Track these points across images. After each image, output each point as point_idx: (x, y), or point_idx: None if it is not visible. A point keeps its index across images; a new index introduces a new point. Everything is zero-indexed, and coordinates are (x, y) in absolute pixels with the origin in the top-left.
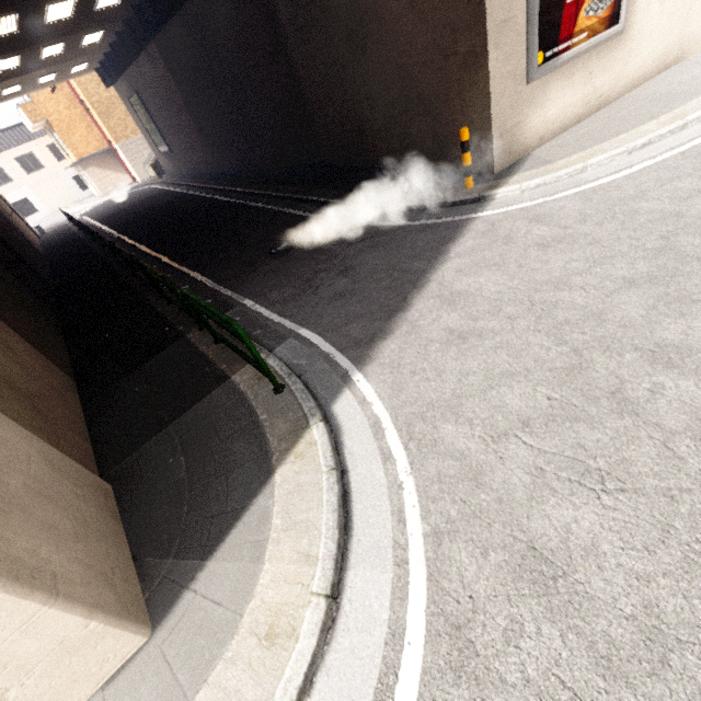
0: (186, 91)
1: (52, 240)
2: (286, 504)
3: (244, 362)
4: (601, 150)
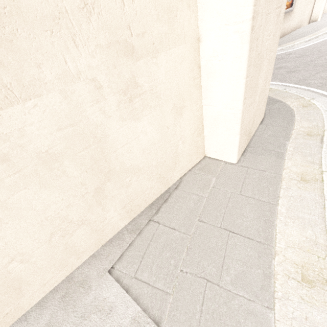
0: None
1: None
2: (276, 96)
3: None
4: (295, 42)
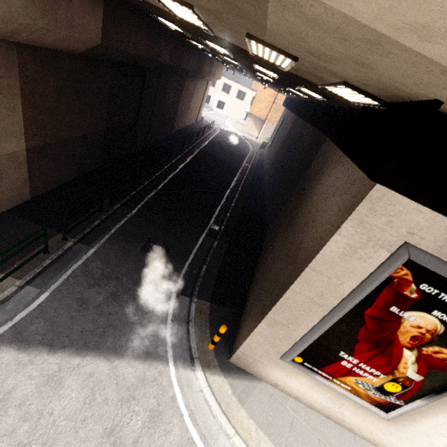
0: (285, 142)
1: (192, 128)
2: None
3: (17, 275)
4: (258, 445)
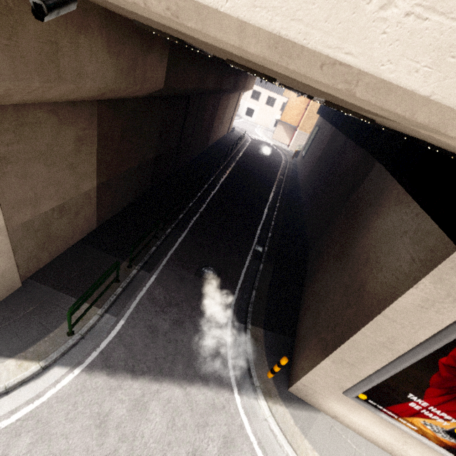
0: (323, 155)
1: (225, 140)
2: None
3: (97, 304)
4: None
